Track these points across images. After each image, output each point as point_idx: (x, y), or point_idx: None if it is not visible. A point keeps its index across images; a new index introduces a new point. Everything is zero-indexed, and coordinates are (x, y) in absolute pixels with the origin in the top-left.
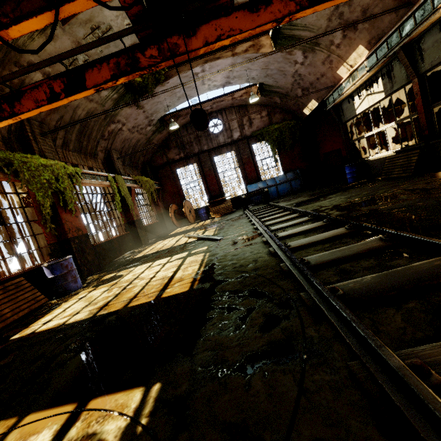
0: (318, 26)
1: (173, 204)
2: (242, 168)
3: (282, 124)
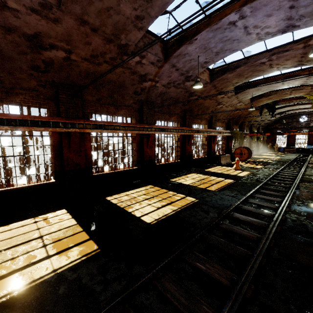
0: None
1: (270, 143)
2: (308, 138)
3: None
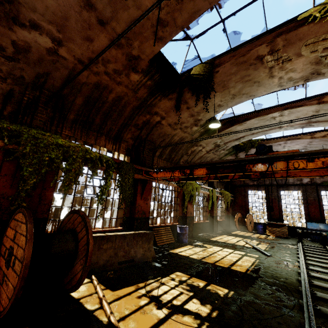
0: None
1: (239, 212)
2: (305, 206)
3: None
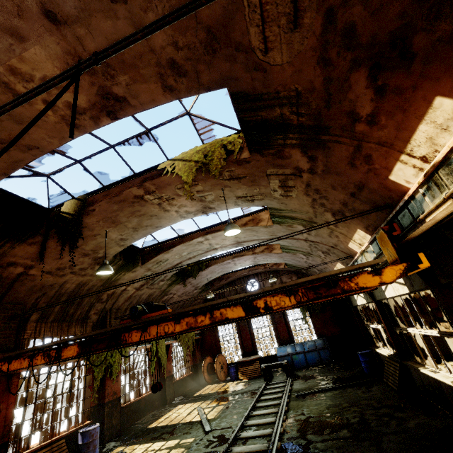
0: (304, 248)
1: (208, 356)
2: (275, 326)
3: None
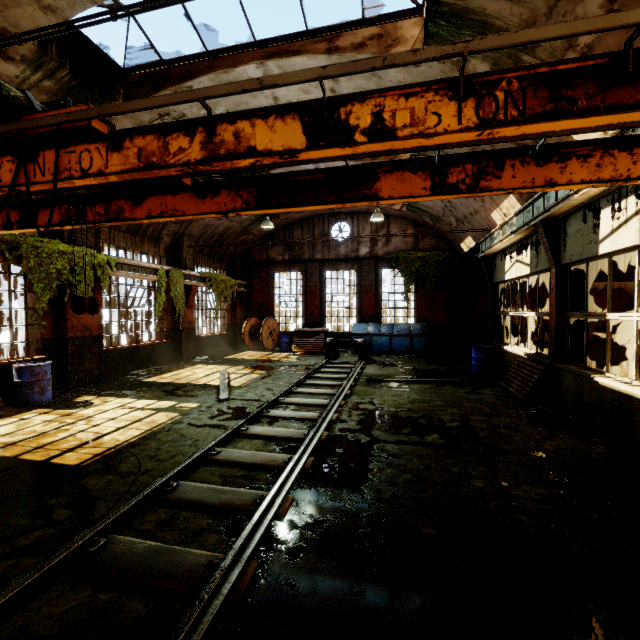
0: None
1: (254, 317)
2: (359, 296)
3: (429, 253)
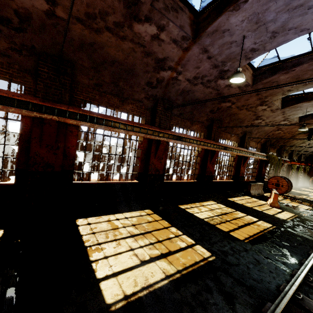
0: None
1: None
2: None
3: None
